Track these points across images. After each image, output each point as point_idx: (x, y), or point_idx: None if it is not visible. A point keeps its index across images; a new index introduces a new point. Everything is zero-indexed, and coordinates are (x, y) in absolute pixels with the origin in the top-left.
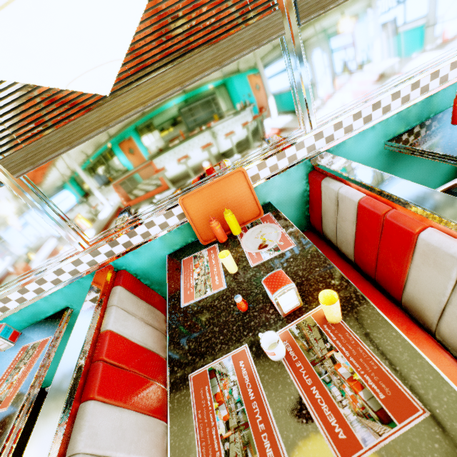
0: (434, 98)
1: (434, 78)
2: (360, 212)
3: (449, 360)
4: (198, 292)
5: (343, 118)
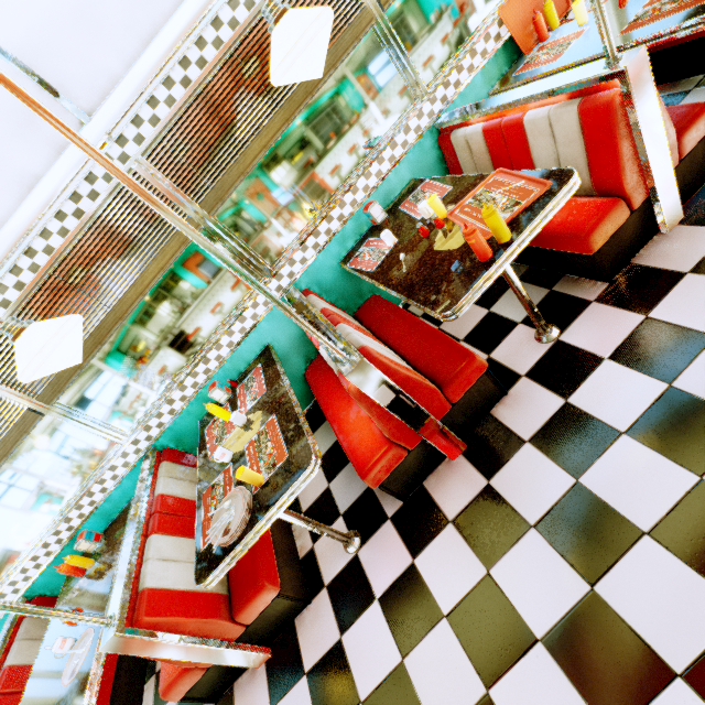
0: None
1: None
2: None
3: None
4: (562, 50)
5: None
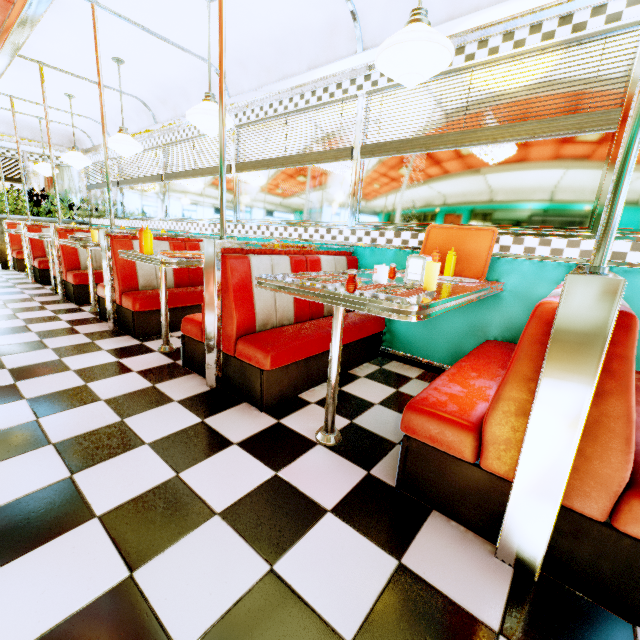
0: None
1: None
2: None
3: (485, 403)
4: None
5: None
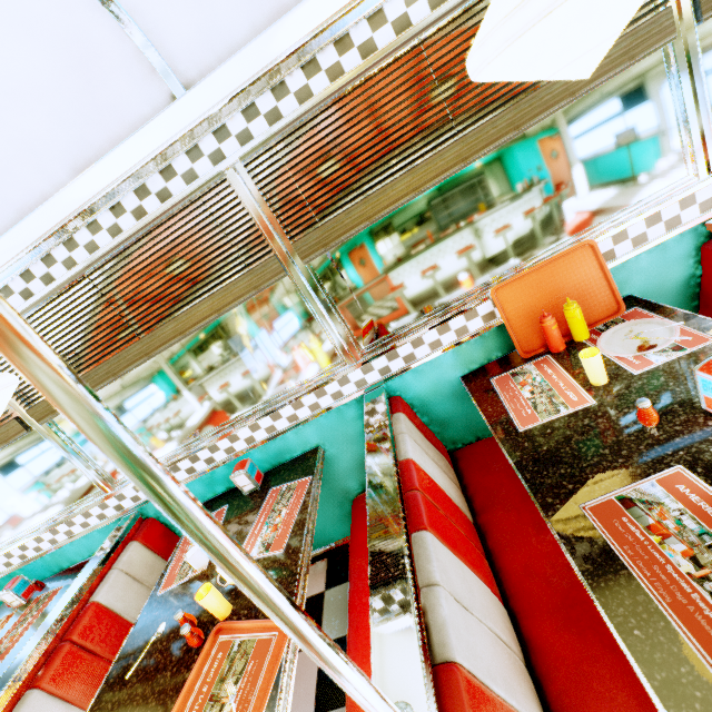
0: None
1: None
2: None
3: None
4: (542, 412)
5: None
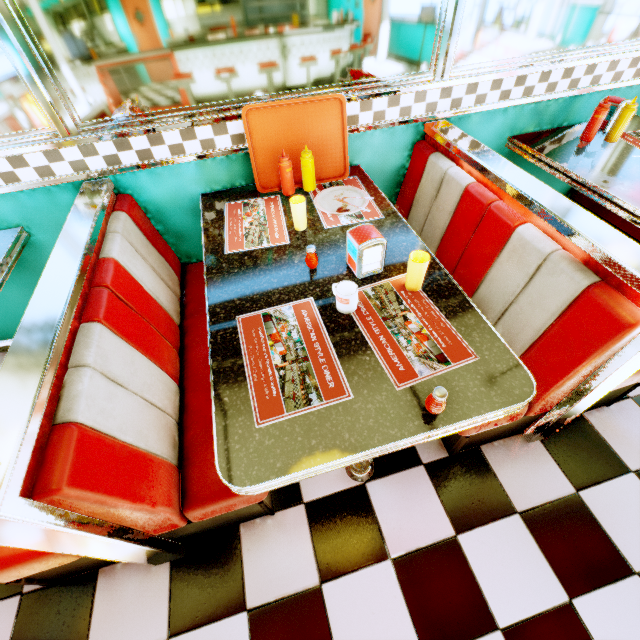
0: (577, 101)
1: (589, 73)
2: (463, 200)
3: None
4: (249, 242)
5: (481, 79)
